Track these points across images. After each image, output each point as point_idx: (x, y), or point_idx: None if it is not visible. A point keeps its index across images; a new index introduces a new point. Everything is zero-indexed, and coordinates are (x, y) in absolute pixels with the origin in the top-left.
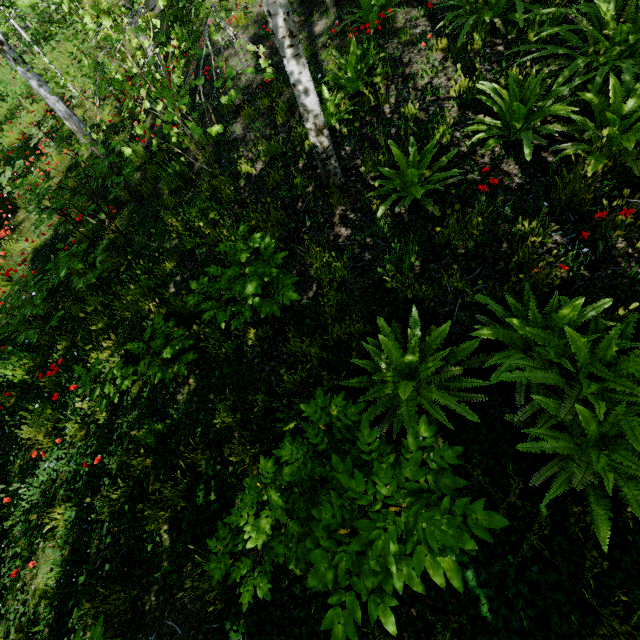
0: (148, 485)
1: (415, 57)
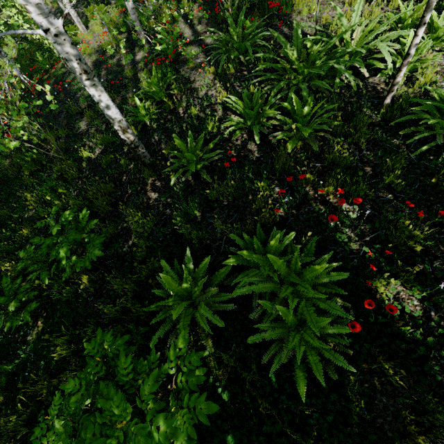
0: None
1: (197, 77)
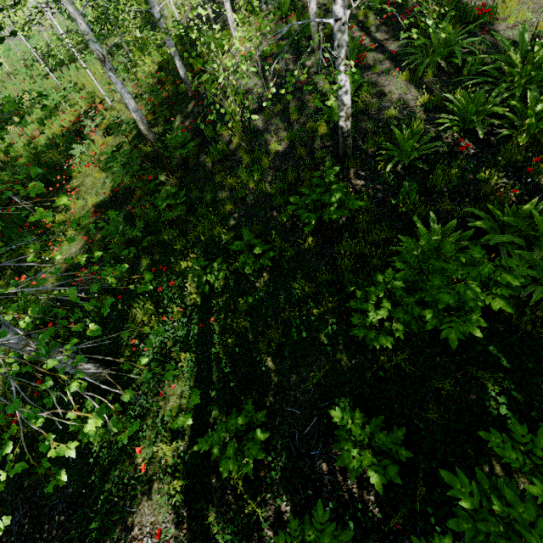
0: (248, 337)
1: (386, 82)
